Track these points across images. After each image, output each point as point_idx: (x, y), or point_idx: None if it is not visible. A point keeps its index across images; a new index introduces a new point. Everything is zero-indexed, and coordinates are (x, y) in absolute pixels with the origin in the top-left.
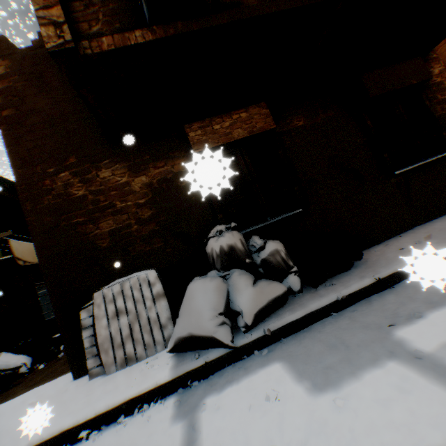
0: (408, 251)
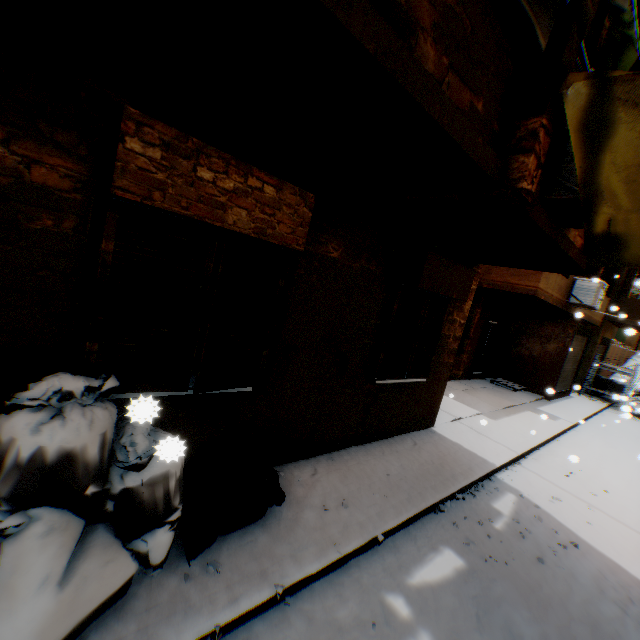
0: (332, 522)
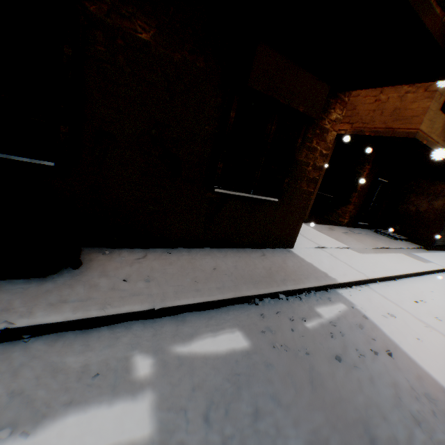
0: (121, 290)
